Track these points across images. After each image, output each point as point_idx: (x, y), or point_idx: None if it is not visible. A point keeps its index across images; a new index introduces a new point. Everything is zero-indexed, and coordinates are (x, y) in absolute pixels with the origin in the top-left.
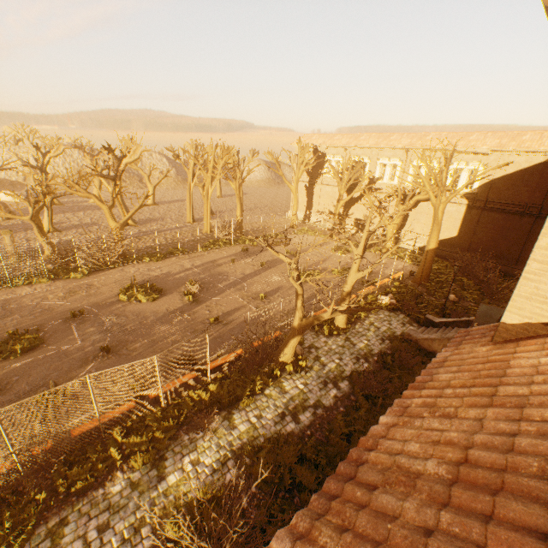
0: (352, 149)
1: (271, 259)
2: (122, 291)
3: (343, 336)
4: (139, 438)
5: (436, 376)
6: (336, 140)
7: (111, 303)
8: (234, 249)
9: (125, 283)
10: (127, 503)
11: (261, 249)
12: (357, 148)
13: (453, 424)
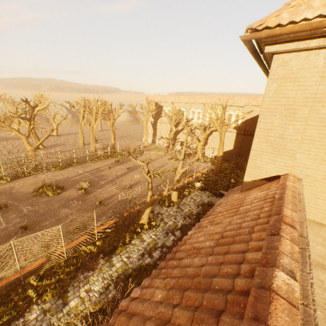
0: (176, 103)
1: (133, 165)
2: (36, 190)
3: (176, 206)
4: (49, 281)
5: (215, 210)
6: (167, 99)
7: (28, 198)
8: (110, 161)
9: (38, 185)
10: (41, 324)
11: (127, 160)
12: (179, 103)
13: (219, 226)
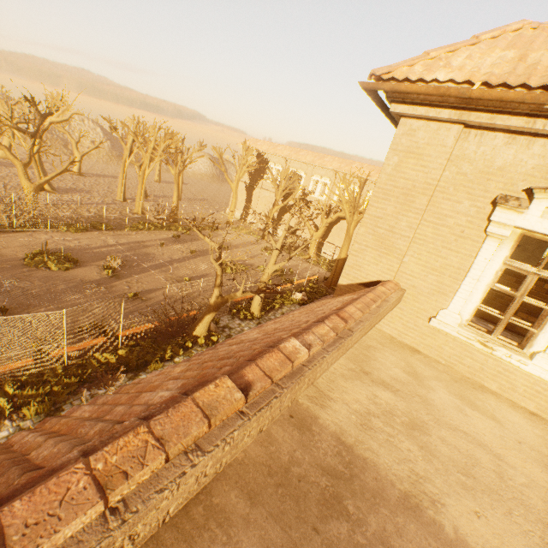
0: (292, 161)
1: (201, 248)
2: (29, 256)
3: (256, 320)
4: (34, 391)
5: (290, 313)
6: (279, 150)
7: (14, 266)
8: (165, 234)
9: (33, 249)
10: None
11: (193, 238)
12: (296, 161)
13: (281, 324)
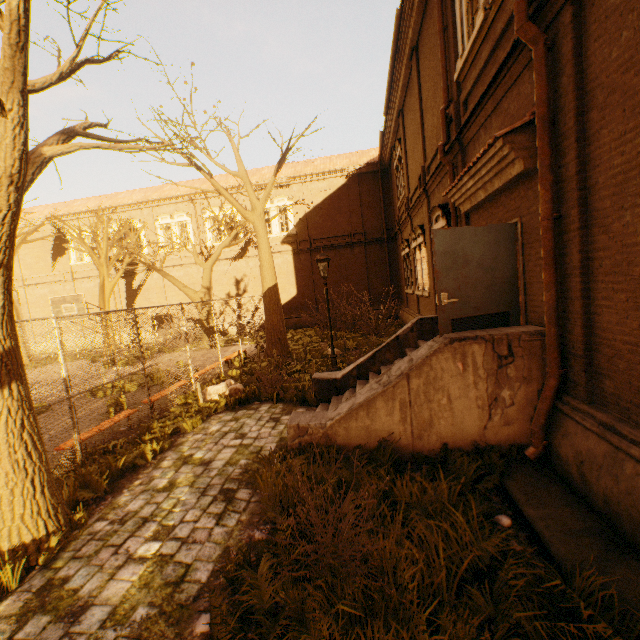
0: (110, 214)
1: None
2: None
3: (26, 588)
4: None
5: None
6: (77, 206)
7: None
8: None
9: None
10: None
11: None
12: (117, 210)
13: None
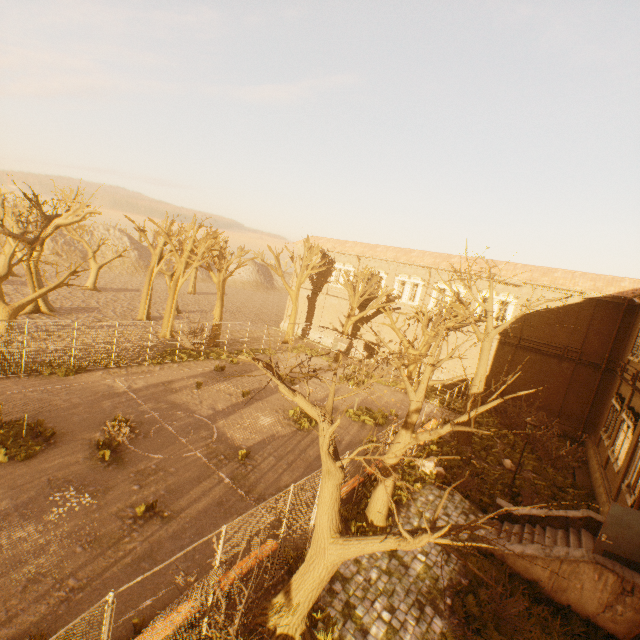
0: (366, 259)
1: (257, 385)
2: None
3: None
4: None
5: None
6: (348, 247)
7: None
8: (203, 366)
9: None
10: None
11: (244, 369)
12: (373, 259)
13: None
